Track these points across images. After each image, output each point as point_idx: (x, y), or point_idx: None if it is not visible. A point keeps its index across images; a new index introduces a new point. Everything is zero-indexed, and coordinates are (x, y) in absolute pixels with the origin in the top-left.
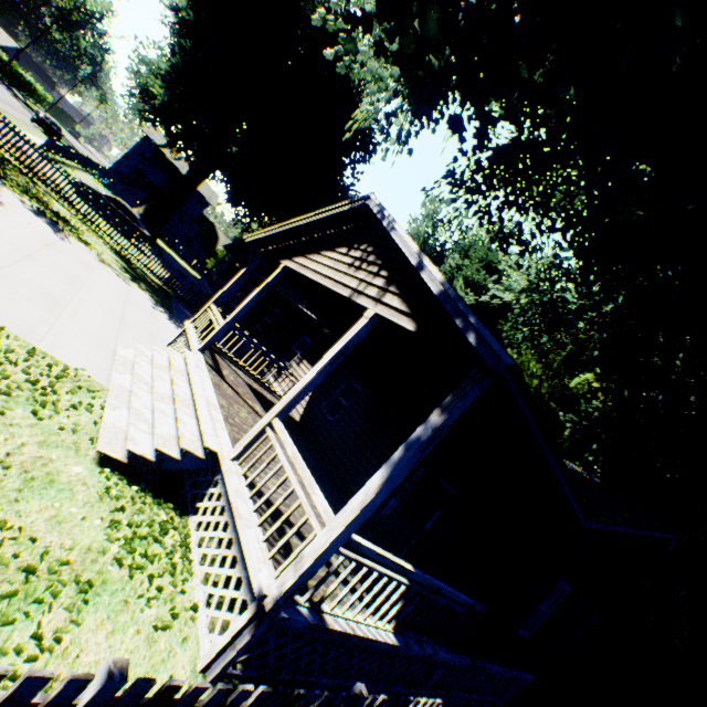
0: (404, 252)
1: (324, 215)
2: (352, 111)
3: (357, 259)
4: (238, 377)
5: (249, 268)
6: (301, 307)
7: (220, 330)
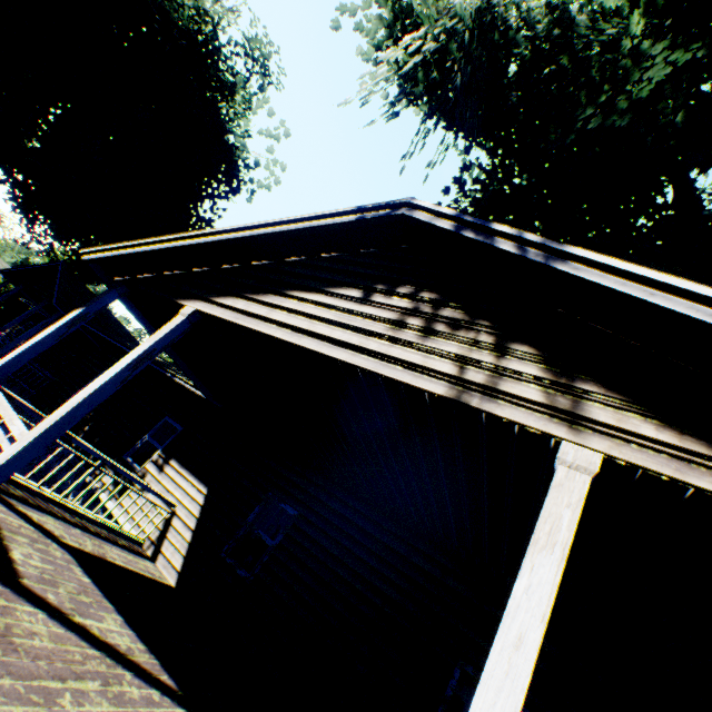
0: (678, 309)
1: (292, 227)
2: (223, 135)
3: (406, 311)
4: (49, 543)
5: (88, 309)
6: (166, 373)
7: (15, 456)
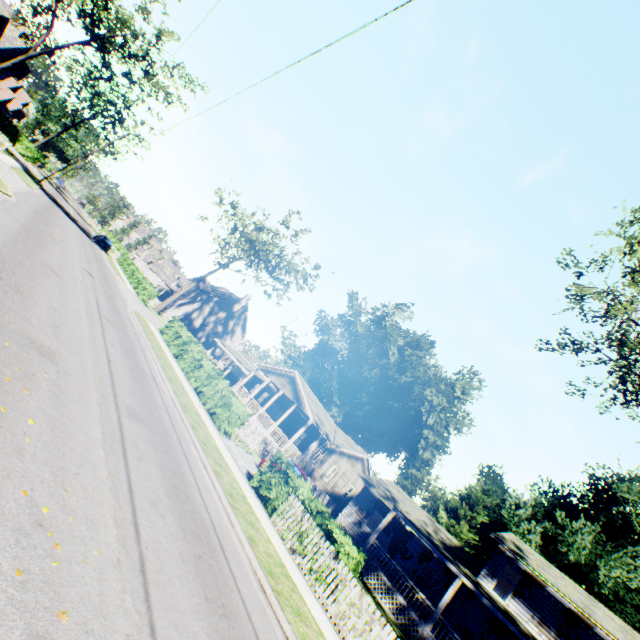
0: None
1: None
2: None
3: None
4: None
5: None
6: None
7: None
